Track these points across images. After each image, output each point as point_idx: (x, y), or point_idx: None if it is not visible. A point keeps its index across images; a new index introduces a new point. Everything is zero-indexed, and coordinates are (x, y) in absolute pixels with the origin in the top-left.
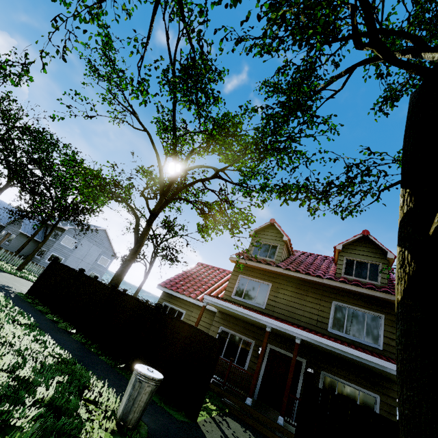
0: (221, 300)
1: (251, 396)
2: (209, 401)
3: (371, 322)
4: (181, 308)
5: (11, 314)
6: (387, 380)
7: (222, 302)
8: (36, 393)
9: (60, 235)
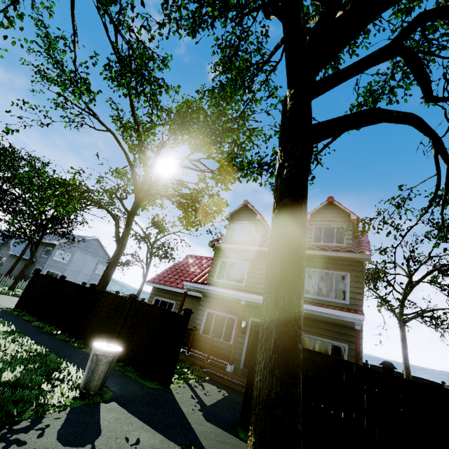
0: (199, 283)
1: (231, 363)
2: (189, 373)
3: (339, 281)
4: (171, 299)
5: None
6: (353, 330)
7: (200, 285)
8: (2, 377)
9: (52, 250)
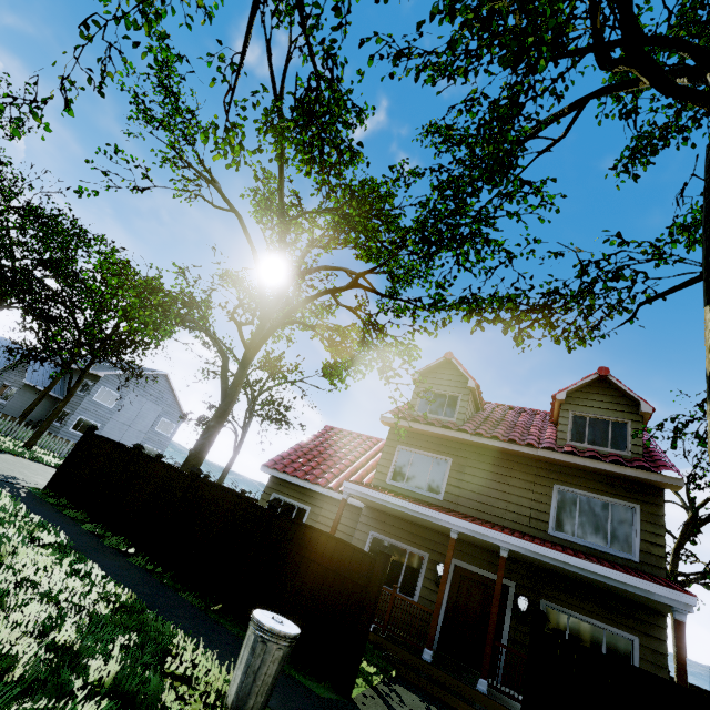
0: (372, 489)
1: (431, 647)
2: (363, 659)
3: (618, 518)
4: (303, 502)
5: (26, 528)
6: (649, 612)
7: (375, 492)
8: (89, 671)
9: (92, 385)
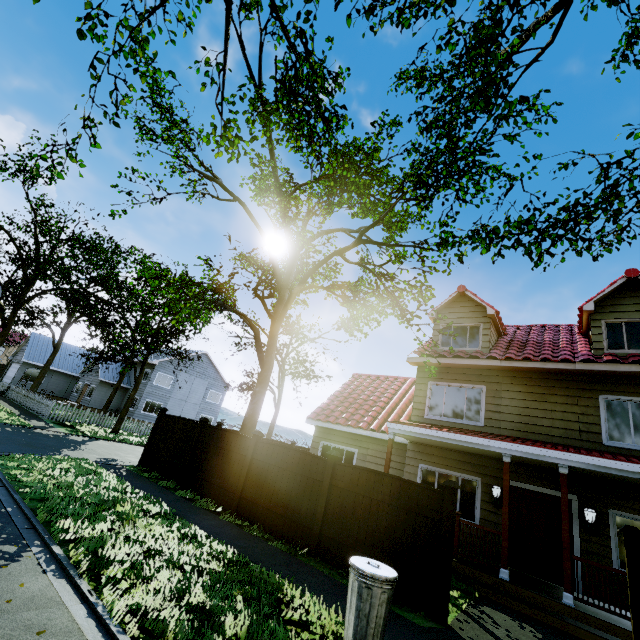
0: (416, 426)
1: (506, 566)
2: None
3: None
4: (349, 446)
5: (136, 502)
6: None
7: (419, 429)
8: (224, 627)
9: (150, 373)
